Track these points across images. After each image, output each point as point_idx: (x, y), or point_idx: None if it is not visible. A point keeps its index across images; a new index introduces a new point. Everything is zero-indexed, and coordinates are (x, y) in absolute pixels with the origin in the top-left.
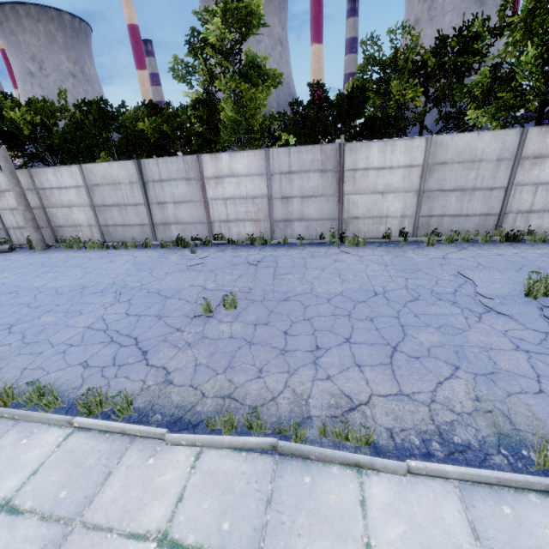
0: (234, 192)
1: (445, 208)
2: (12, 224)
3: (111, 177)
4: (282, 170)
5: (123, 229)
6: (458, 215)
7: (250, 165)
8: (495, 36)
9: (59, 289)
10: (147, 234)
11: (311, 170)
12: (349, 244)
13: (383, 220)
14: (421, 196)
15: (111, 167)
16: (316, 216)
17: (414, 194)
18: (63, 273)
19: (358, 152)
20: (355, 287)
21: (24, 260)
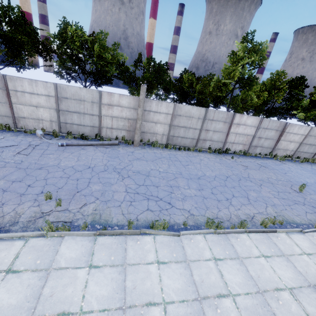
0: (242, 131)
1: (304, 149)
2: (107, 125)
3: (190, 113)
4: (264, 127)
5: (182, 139)
6: (305, 152)
7: (253, 122)
8: (306, 86)
9: (219, 177)
10: (193, 143)
11: (273, 129)
12: (279, 159)
13: (286, 151)
14: (301, 145)
15: (193, 109)
16: (266, 146)
17: (299, 144)
18: (195, 166)
19: (292, 127)
20: (315, 180)
21: (146, 154)
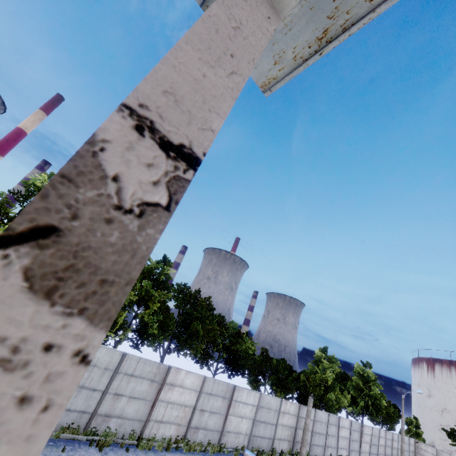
0: (344, 434)
1: (372, 450)
2: (278, 435)
3: (321, 418)
4: (353, 428)
5: (317, 447)
6: (373, 453)
7: (348, 424)
8: (341, 380)
9: None
10: (322, 452)
11: (357, 430)
12: None
13: (365, 453)
14: (371, 445)
15: (323, 414)
16: (356, 449)
17: (369, 444)
18: None
19: (365, 427)
20: None
21: None
